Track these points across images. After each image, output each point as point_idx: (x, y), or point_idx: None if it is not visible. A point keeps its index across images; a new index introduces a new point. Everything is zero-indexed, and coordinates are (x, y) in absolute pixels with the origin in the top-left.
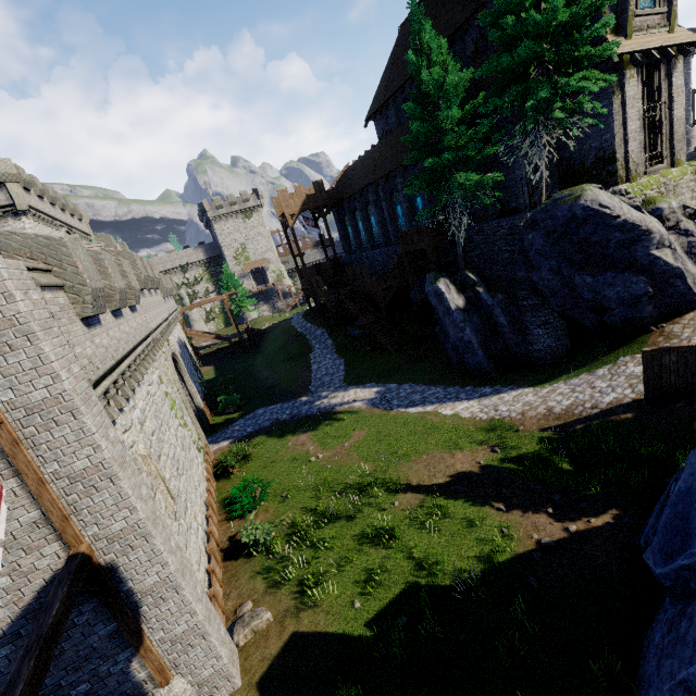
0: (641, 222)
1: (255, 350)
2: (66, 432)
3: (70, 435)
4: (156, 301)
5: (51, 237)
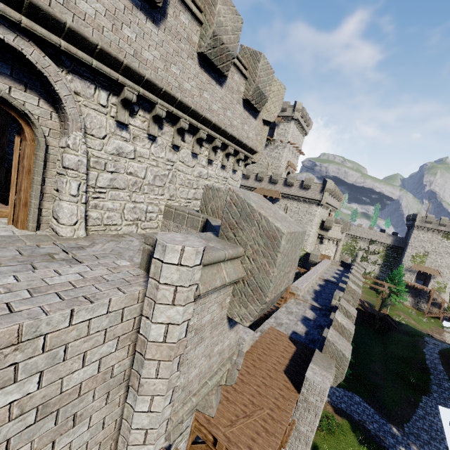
0: None
1: (379, 334)
2: (299, 445)
3: (299, 447)
4: None
5: (345, 354)
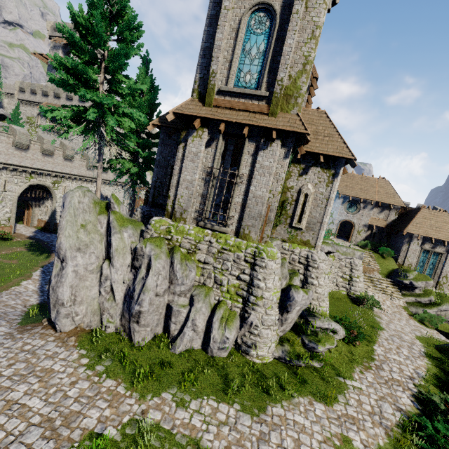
0: (60, 229)
1: None
2: None
3: None
4: (53, 161)
5: None
